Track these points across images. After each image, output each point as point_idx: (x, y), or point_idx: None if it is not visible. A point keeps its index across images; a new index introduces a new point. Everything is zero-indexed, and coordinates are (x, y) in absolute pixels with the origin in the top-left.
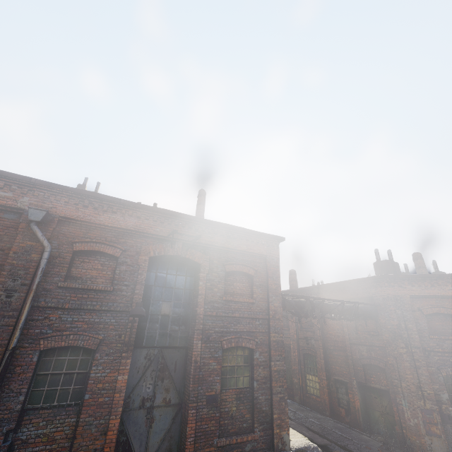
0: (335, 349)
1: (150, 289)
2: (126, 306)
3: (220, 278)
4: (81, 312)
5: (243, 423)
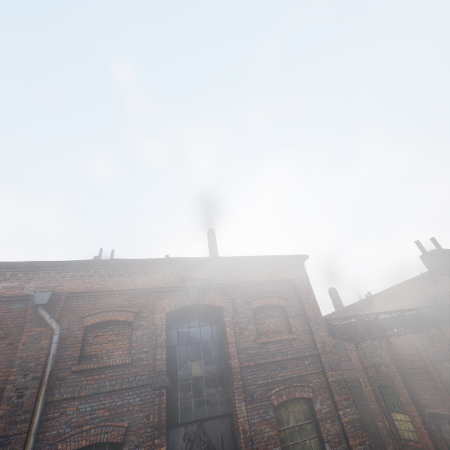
0: (415, 373)
1: (174, 350)
2: (150, 378)
3: (248, 318)
4: (100, 397)
5: None
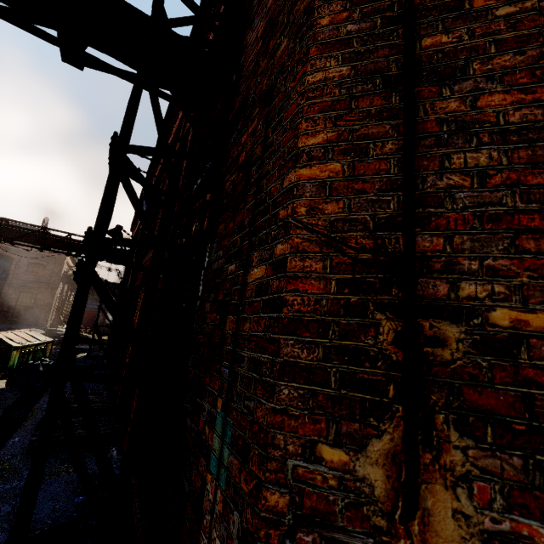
0: None
1: None
2: None
3: (25, 265)
4: None
5: (26, 317)
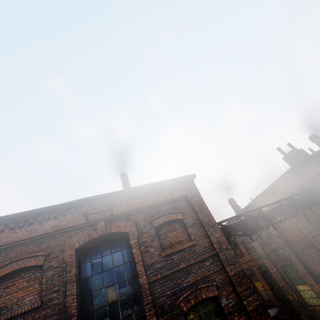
0: (304, 249)
1: (89, 282)
2: None
3: (152, 236)
4: None
5: None
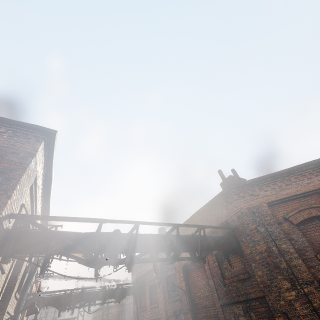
0: None
1: None
2: None
3: None
4: None
5: None
